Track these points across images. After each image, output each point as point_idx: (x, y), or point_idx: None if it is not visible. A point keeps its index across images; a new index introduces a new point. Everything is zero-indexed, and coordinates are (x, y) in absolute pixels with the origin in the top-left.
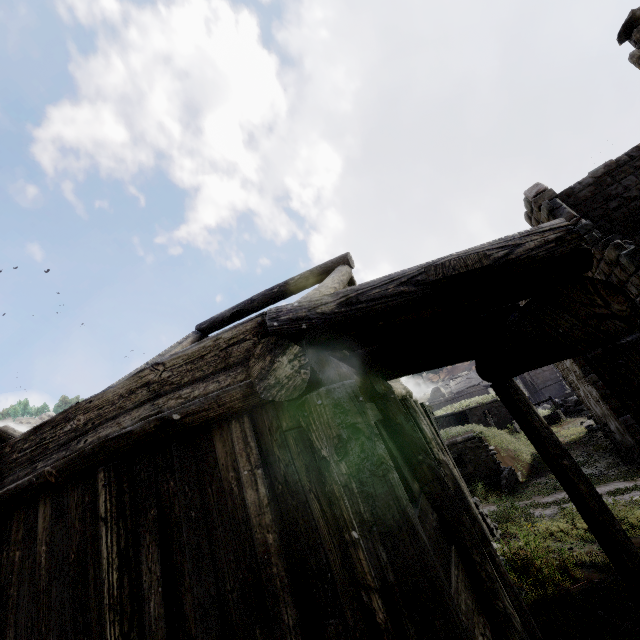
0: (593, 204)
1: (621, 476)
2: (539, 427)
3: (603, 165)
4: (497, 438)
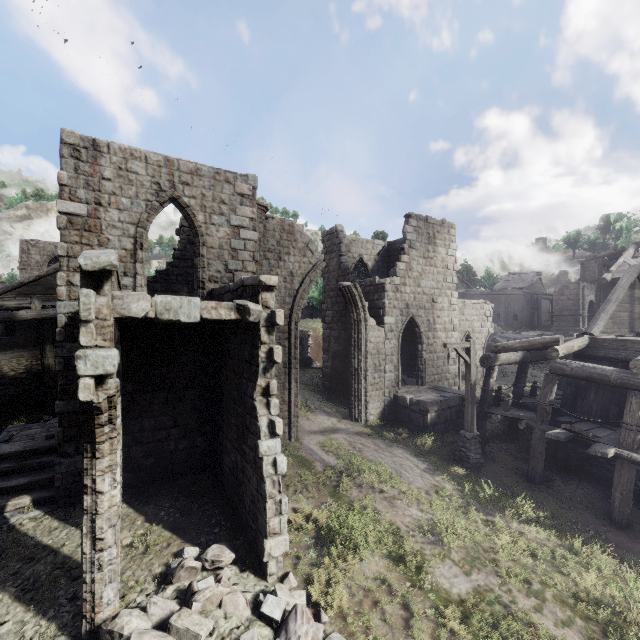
0: None
1: None
2: None
3: None
4: None
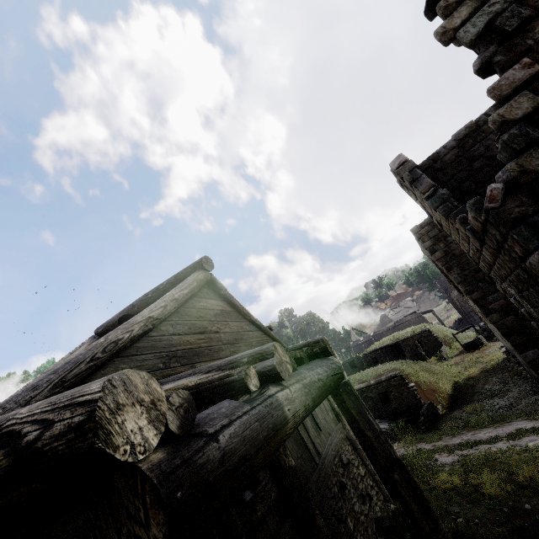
0: (458, 166)
1: (524, 413)
2: (370, 437)
3: (464, 127)
4: (419, 373)
